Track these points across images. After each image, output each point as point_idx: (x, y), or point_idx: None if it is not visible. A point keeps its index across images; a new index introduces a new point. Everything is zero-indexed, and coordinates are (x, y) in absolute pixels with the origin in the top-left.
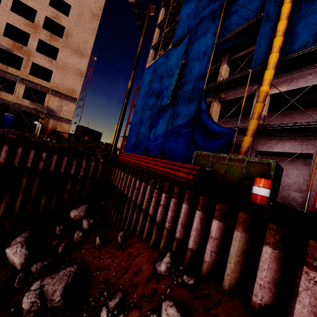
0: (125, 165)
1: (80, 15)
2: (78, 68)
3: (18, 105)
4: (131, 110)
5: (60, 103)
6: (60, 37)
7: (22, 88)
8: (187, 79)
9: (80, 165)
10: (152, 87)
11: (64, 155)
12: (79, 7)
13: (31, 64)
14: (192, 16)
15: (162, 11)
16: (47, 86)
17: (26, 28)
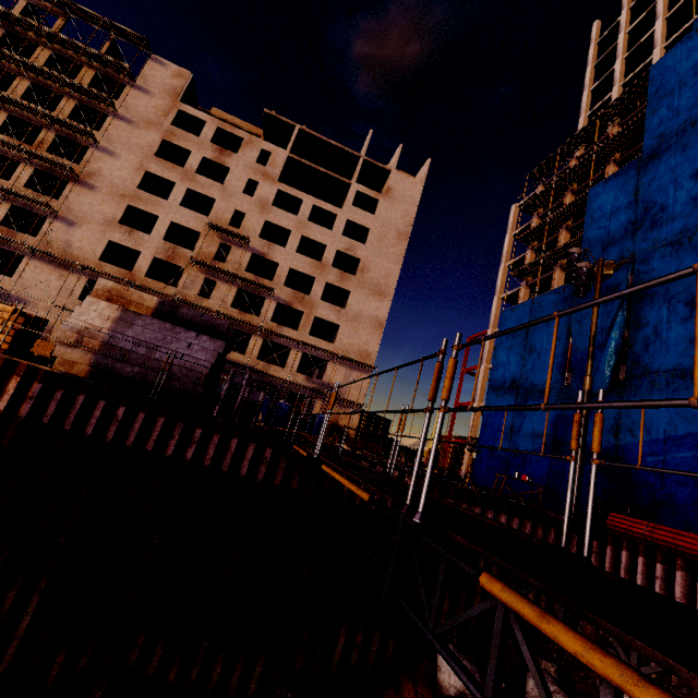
0: (660, 550)
1: (381, 238)
2: (376, 316)
3: (289, 383)
4: (462, 378)
5: (346, 376)
6: (343, 270)
7: (297, 356)
8: (653, 348)
9: (545, 535)
10: (538, 348)
11: (526, 517)
12: (380, 229)
13: (312, 319)
14: (625, 234)
15: (515, 209)
16: (331, 350)
17: (311, 271)
